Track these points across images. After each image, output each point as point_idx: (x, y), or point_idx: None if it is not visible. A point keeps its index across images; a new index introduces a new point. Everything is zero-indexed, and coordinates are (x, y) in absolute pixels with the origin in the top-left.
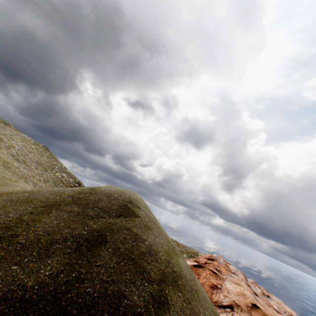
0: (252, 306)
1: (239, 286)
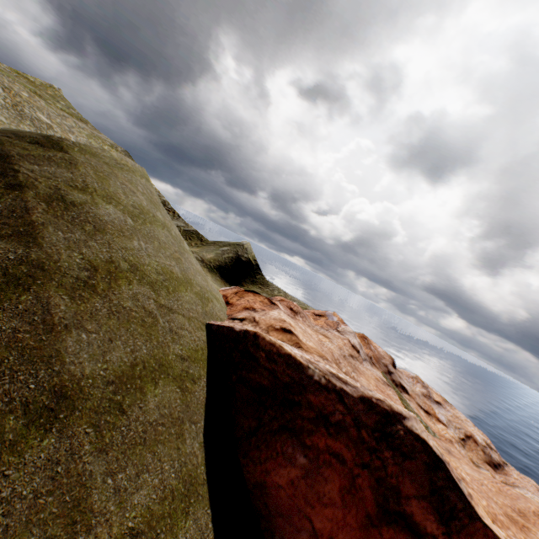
0: (279, 329)
1: (322, 337)
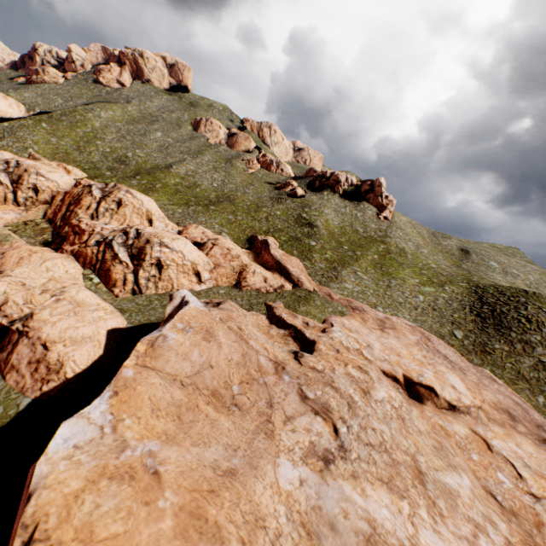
0: None
1: None
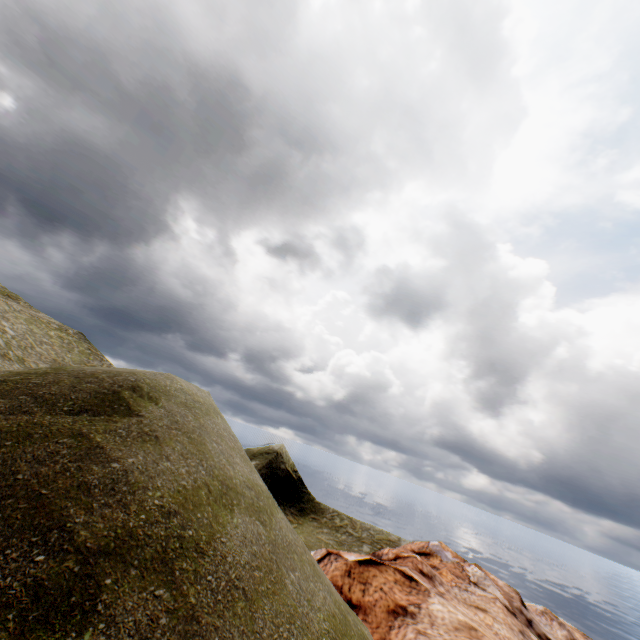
0: None
1: (482, 614)
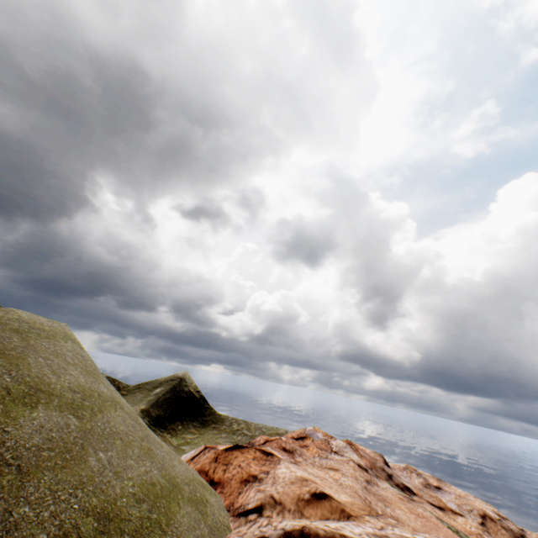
0: (311, 499)
1: (332, 472)
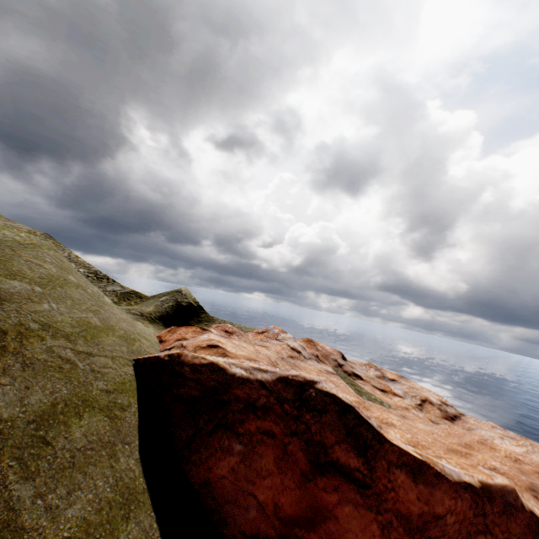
0: (206, 347)
1: (259, 347)
